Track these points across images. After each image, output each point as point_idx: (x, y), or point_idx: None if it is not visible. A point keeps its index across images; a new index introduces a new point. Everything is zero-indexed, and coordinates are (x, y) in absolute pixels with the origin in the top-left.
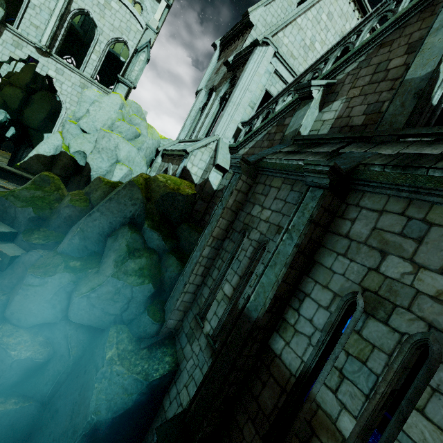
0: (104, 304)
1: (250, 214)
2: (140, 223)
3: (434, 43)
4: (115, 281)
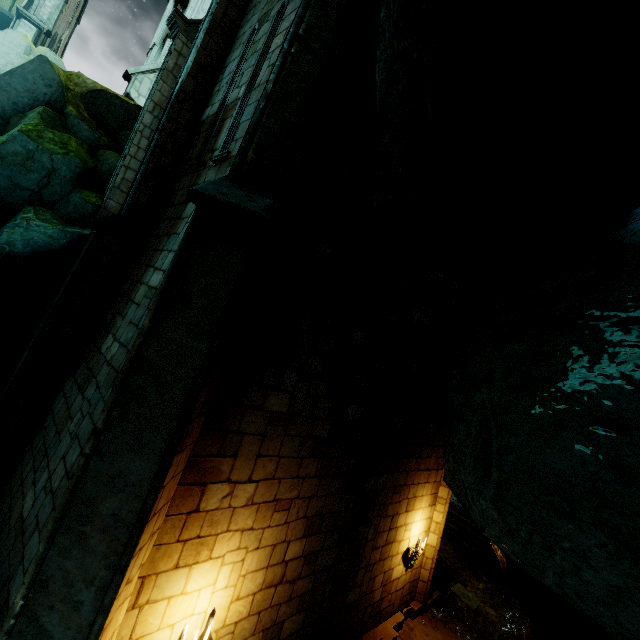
0: (12, 170)
1: None
2: (60, 110)
3: None
4: (25, 139)
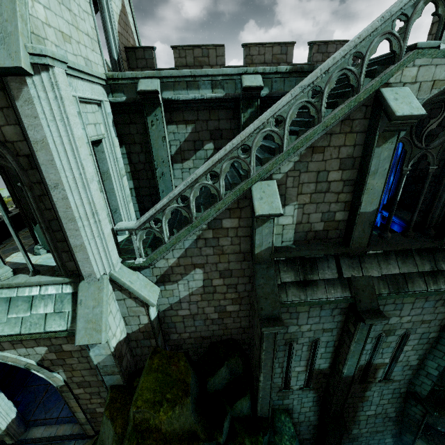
0: None
1: (289, 333)
2: None
3: (374, 185)
4: None
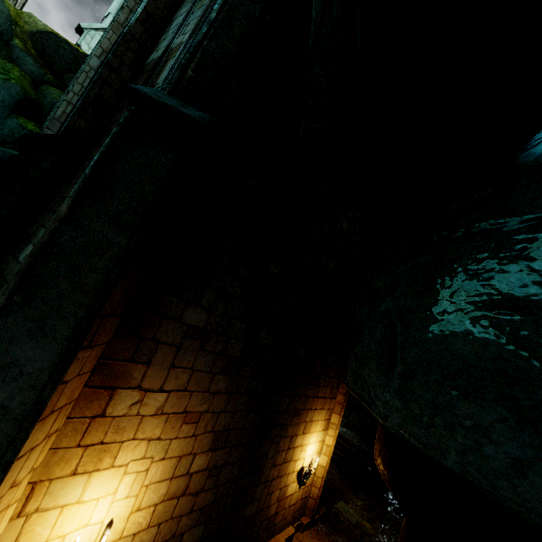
0: None
1: None
2: (6, 41)
3: None
4: None
